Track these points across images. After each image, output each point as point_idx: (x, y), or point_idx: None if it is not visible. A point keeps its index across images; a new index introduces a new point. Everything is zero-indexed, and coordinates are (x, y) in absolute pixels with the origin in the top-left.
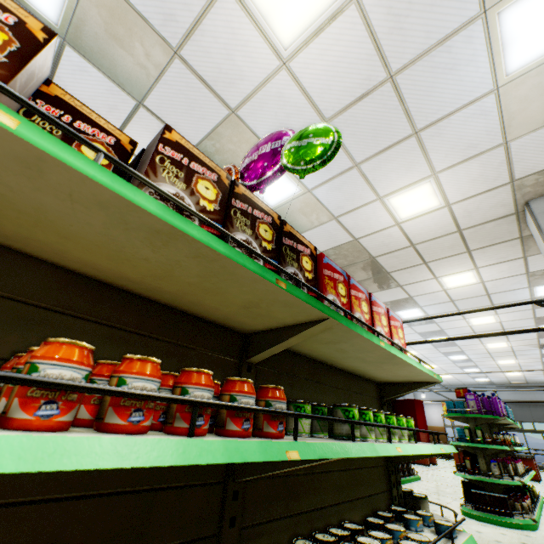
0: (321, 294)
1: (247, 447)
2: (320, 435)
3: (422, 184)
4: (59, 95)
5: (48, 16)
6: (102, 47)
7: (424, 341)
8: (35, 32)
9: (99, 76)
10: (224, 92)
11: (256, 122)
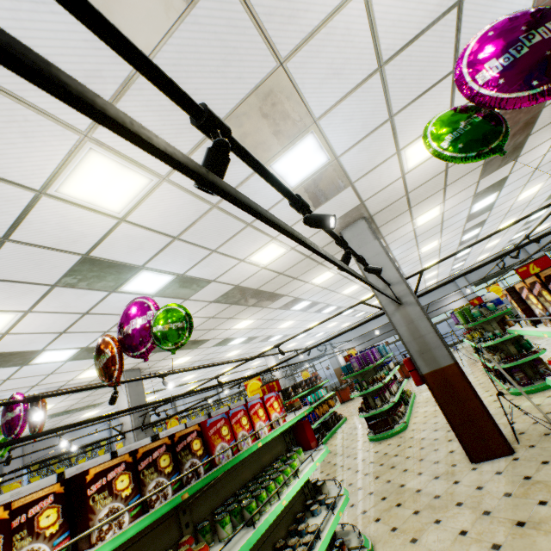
0: (212, 458)
1: None
2: (239, 526)
3: (268, 245)
4: (12, 508)
5: None
6: None
7: (309, 349)
8: (3, 516)
9: None
10: (70, 247)
11: (112, 255)
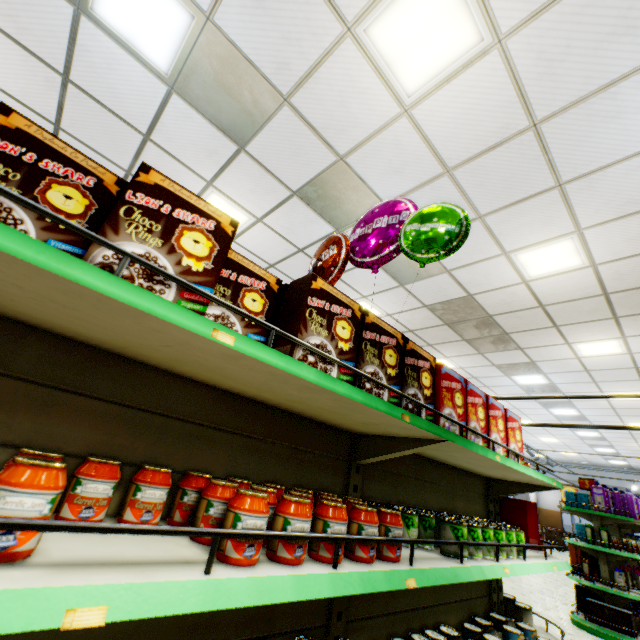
0: (439, 412)
1: (376, 577)
2: (425, 546)
3: (561, 240)
4: (228, 255)
5: (159, 66)
6: (209, 95)
7: (545, 424)
8: (226, 229)
9: (203, 122)
10: (334, 139)
11: (366, 170)
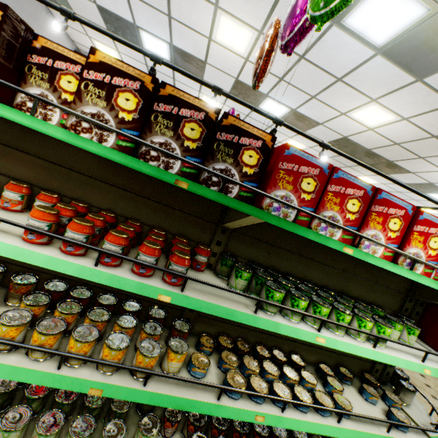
0: (257, 191)
1: (127, 282)
2: (253, 295)
3: None
4: (44, 45)
5: None
6: None
7: None
8: None
9: None
10: None
11: None
